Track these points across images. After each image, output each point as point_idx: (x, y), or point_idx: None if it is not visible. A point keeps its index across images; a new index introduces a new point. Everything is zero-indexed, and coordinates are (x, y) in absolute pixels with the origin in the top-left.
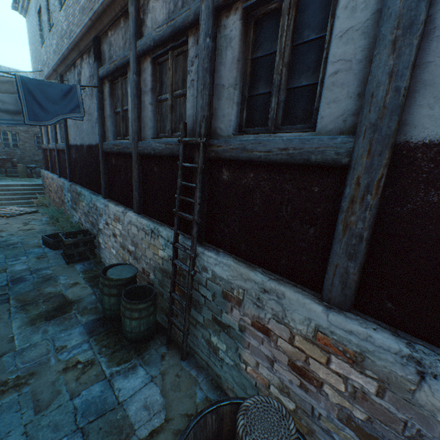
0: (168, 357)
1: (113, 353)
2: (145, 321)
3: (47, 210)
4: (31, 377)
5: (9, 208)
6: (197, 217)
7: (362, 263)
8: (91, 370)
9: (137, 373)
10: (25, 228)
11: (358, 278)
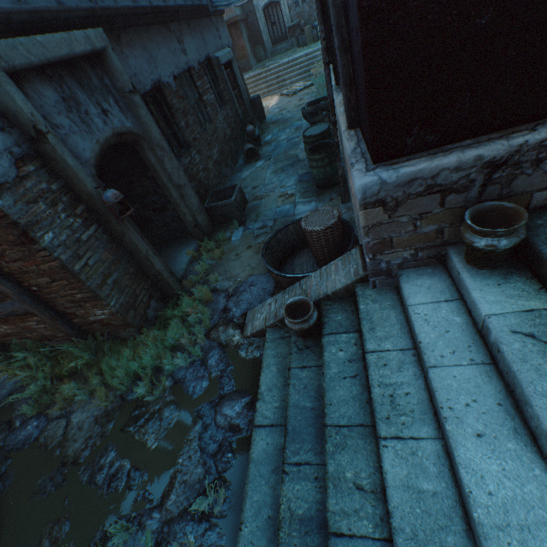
0: (335, 200)
1: (305, 192)
2: (322, 171)
3: (313, 81)
4: (266, 197)
5: (294, 86)
6: (325, 57)
7: (346, 76)
8: (290, 199)
9: (310, 204)
10: (298, 104)
11: (347, 94)
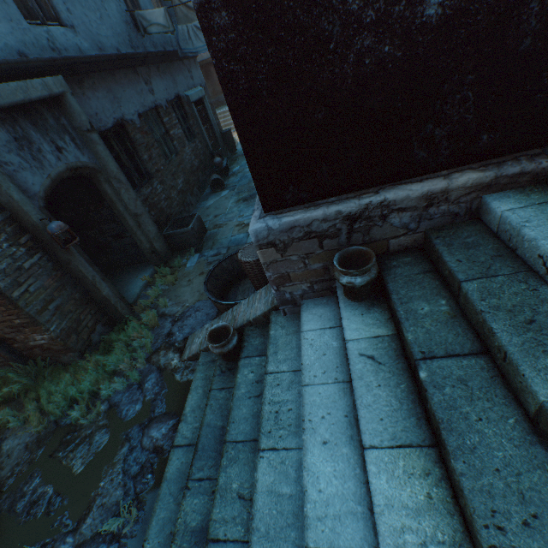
0: None
1: None
2: None
3: None
4: (225, 225)
5: None
6: None
7: None
8: (246, 228)
9: None
10: None
11: None
